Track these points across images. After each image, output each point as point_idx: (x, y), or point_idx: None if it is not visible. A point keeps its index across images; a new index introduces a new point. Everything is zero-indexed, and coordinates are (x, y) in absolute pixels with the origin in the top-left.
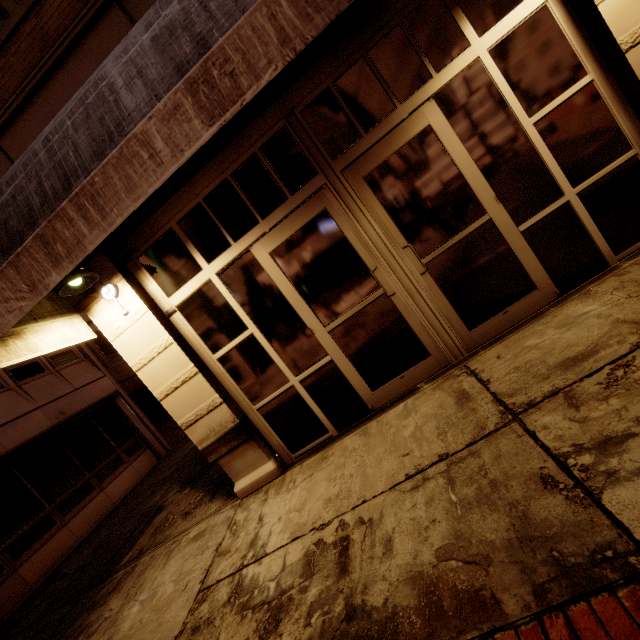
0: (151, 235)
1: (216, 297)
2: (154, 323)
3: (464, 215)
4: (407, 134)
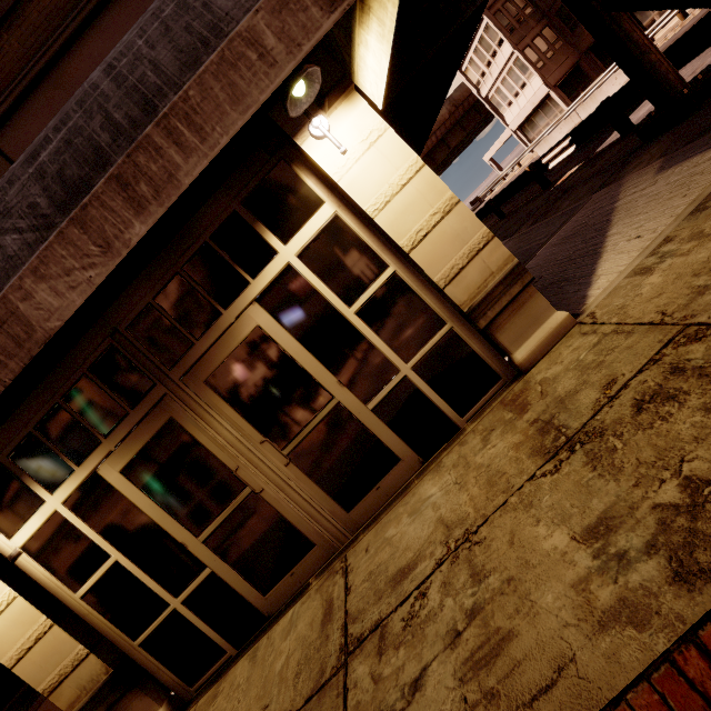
0: None
1: (67, 528)
2: None
3: (313, 402)
4: (239, 336)
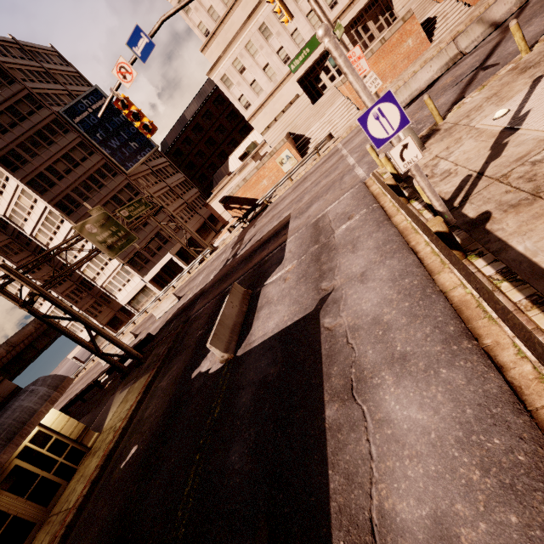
0: None
1: None
2: None
3: (34, 479)
4: (10, 469)
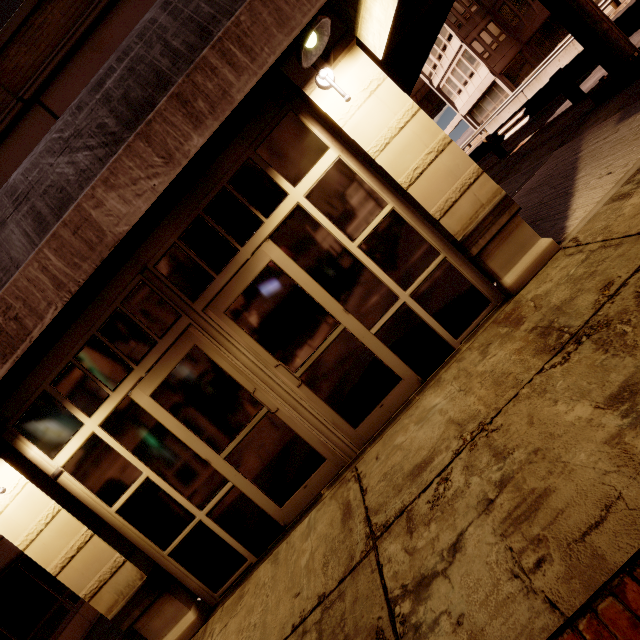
0: (24, 401)
1: (103, 448)
2: (37, 493)
3: (322, 329)
4: (254, 270)
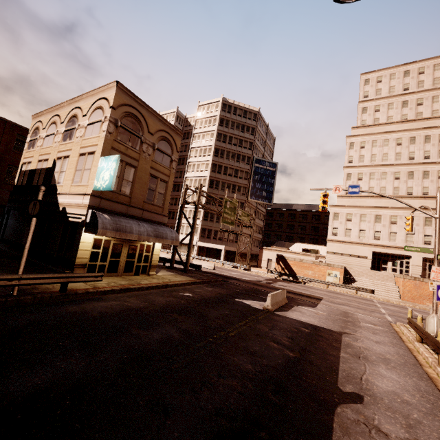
0: None
1: (101, 242)
2: (92, 238)
3: (133, 258)
4: (136, 244)
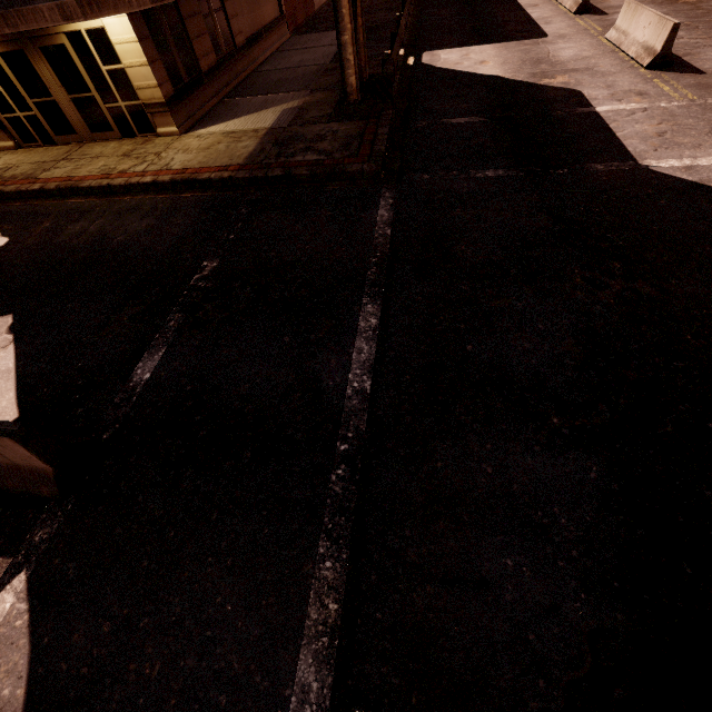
0: None
1: None
2: None
3: (84, 88)
4: (56, 41)
